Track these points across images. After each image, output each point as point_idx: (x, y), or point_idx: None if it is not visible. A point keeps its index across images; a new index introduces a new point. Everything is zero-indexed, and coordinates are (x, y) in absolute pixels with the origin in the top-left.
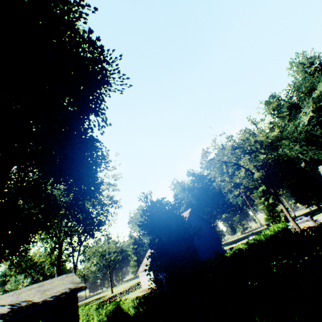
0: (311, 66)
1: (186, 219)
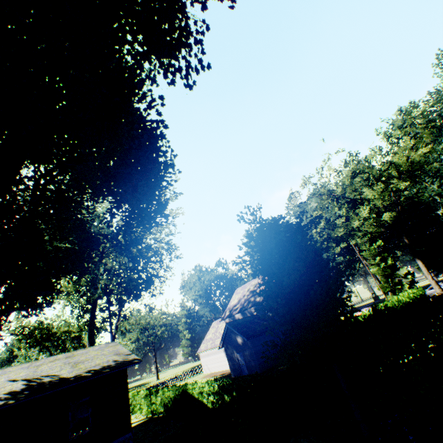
0: None
1: None
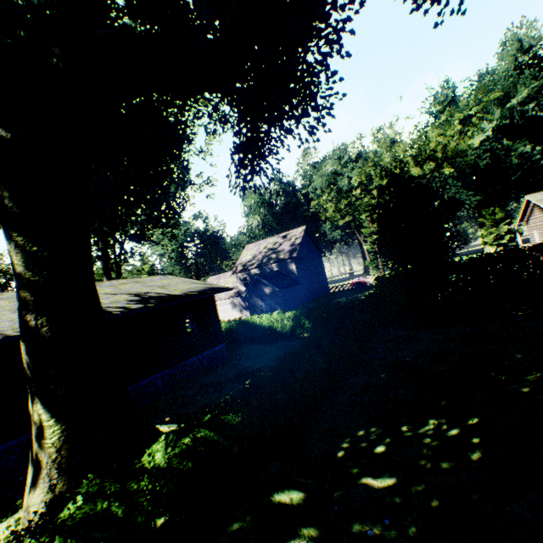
0: (525, 54)
1: (300, 238)
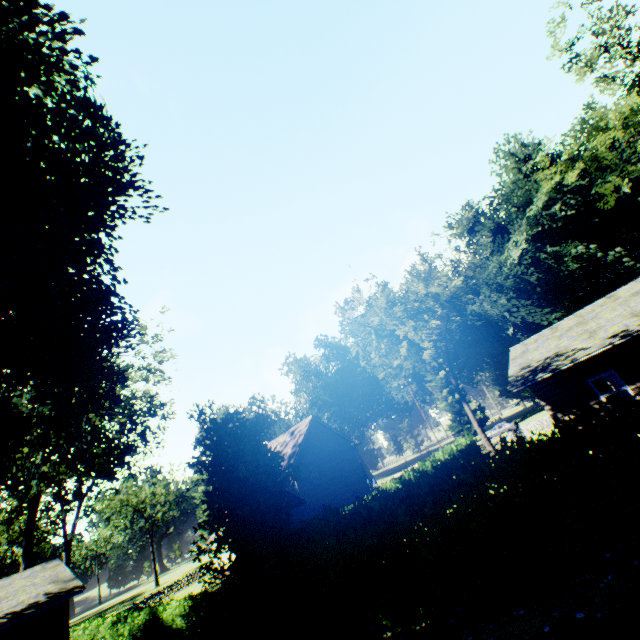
0: (528, 161)
1: (303, 435)
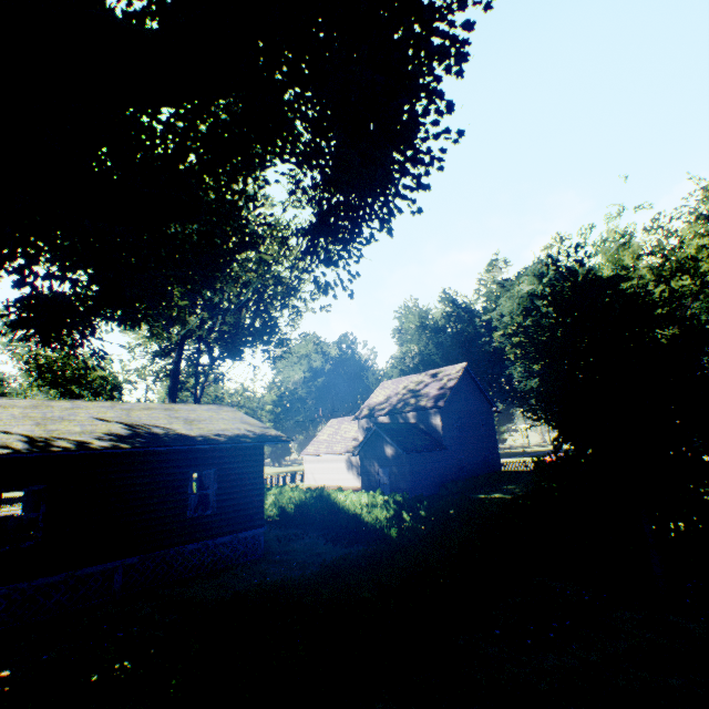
0: None
1: (454, 380)
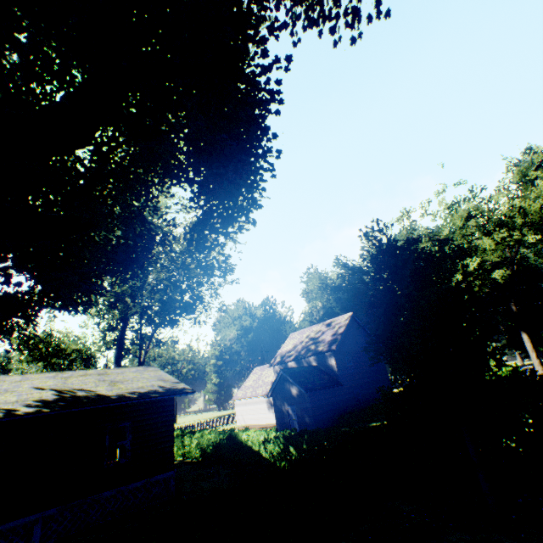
0: None
1: (343, 327)
